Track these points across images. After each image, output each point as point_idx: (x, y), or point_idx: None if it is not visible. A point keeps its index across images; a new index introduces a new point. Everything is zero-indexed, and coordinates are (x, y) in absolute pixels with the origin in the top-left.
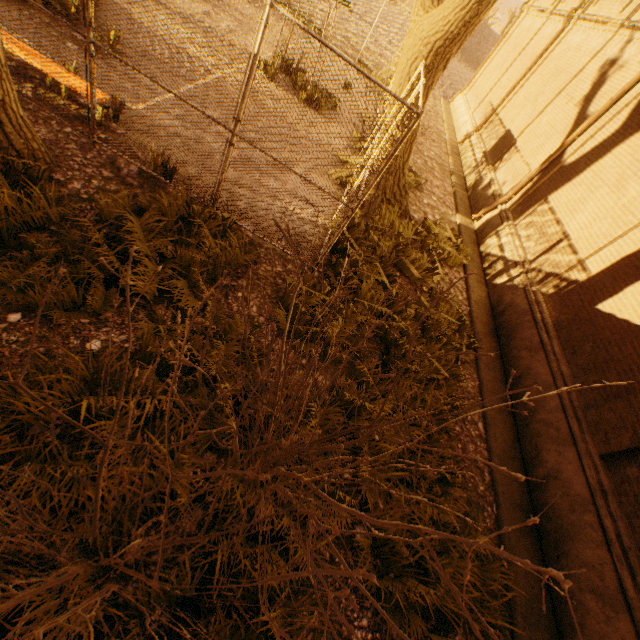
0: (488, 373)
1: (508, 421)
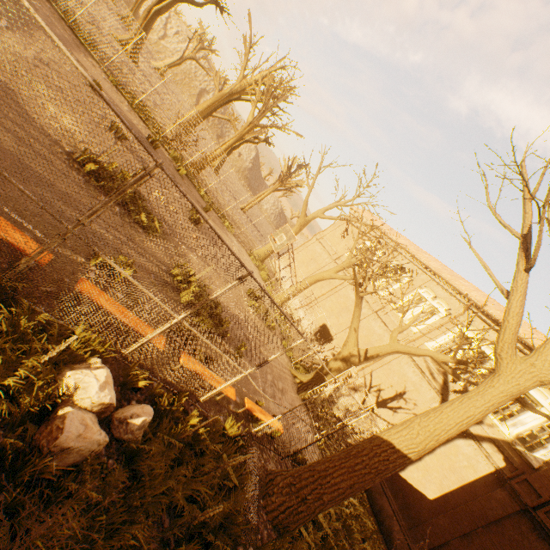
0: (370, 510)
1: (383, 538)
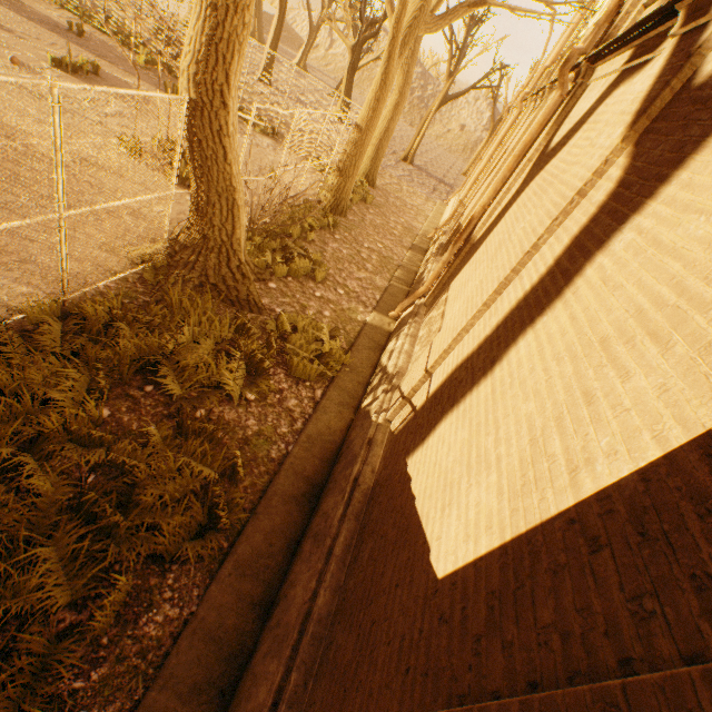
0: (233, 585)
1: None
